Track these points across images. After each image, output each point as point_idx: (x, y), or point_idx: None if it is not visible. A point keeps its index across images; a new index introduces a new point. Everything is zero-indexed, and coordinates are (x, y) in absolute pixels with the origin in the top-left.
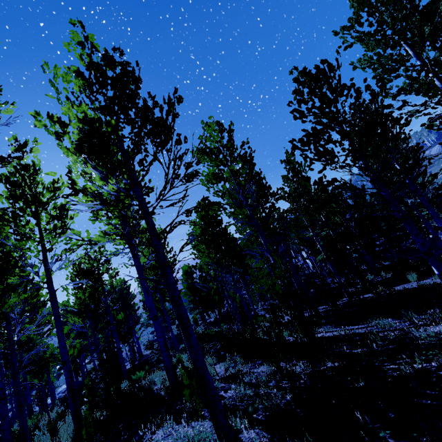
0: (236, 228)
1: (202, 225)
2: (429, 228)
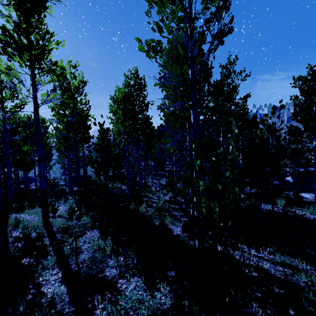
0: (166, 91)
1: (126, 92)
2: (315, 170)
